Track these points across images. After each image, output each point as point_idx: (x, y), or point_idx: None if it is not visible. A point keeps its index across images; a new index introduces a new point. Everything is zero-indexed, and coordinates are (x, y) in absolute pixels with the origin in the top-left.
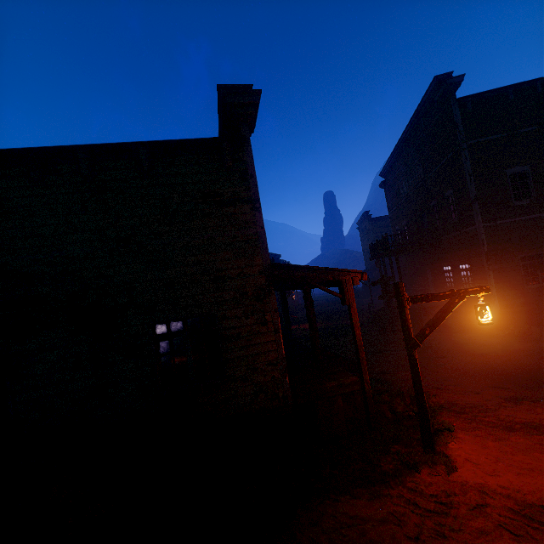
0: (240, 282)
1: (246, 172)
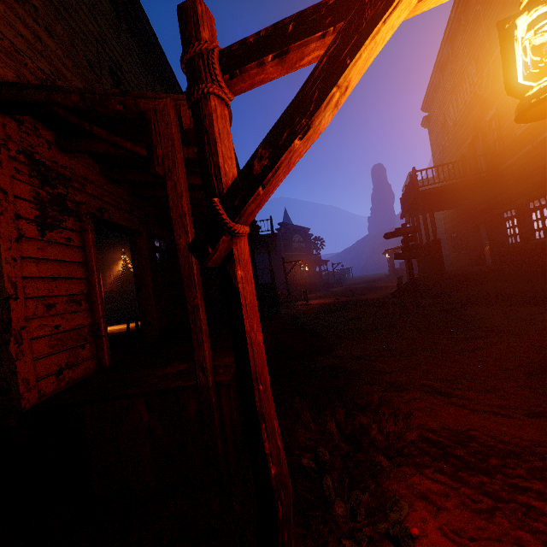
0: None
1: None
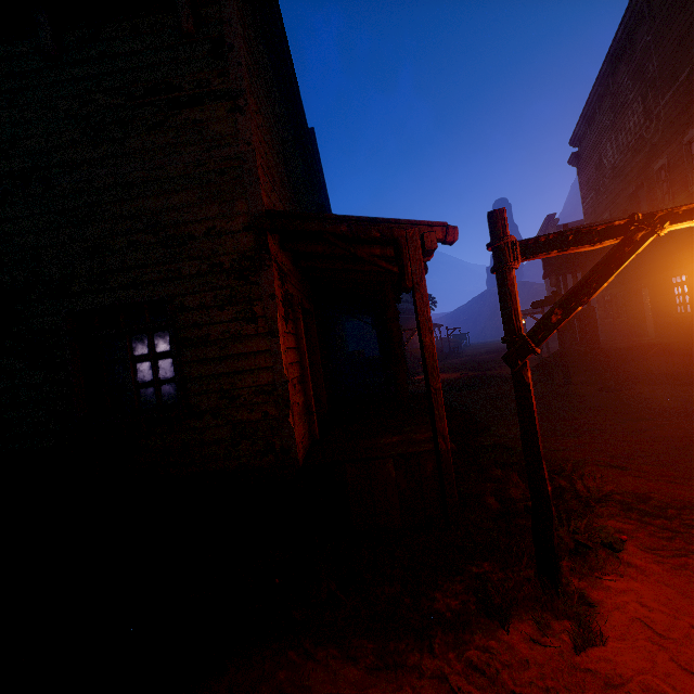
0: (210, 245)
1: (221, 41)
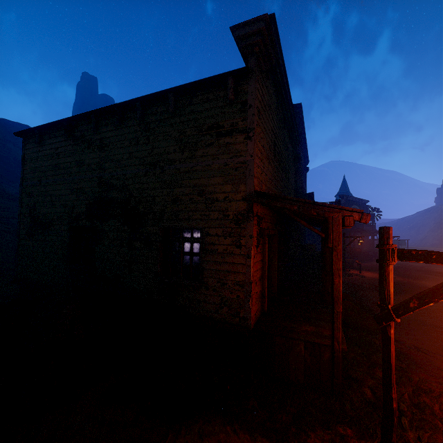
0: (224, 205)
1: (246, 103)
